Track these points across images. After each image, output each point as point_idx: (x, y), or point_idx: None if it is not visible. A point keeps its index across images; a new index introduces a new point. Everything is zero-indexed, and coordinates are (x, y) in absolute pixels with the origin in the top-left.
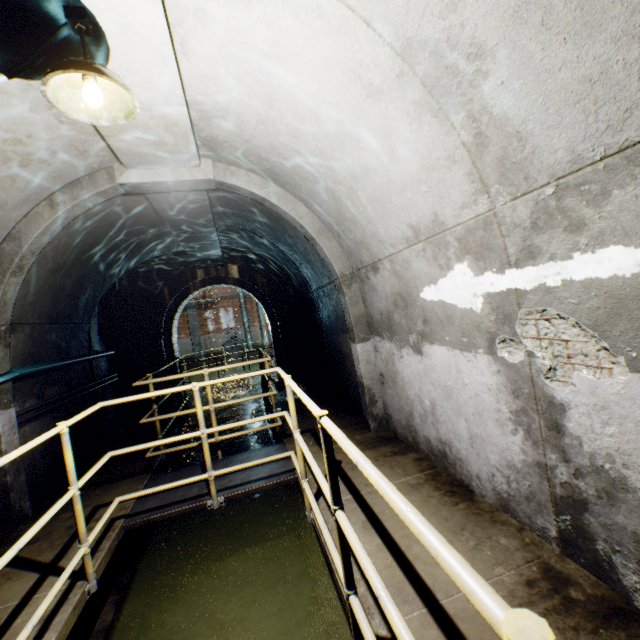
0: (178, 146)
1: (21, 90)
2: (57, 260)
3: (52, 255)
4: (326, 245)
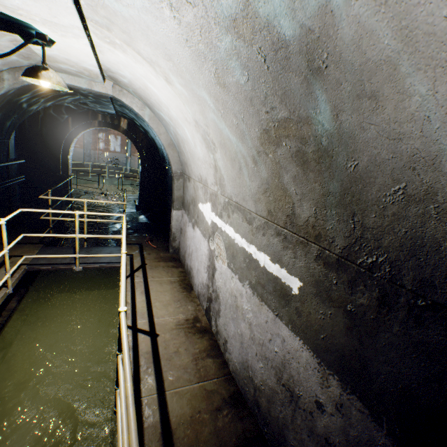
0: (91, 76)
1: None
2: None
3: None
4: (171, 154)
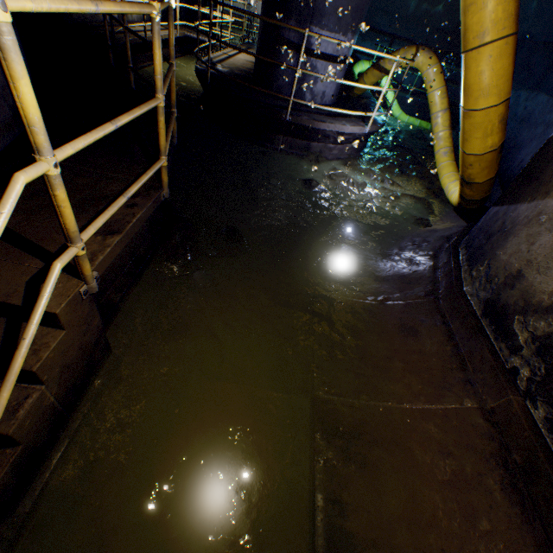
0: None
1: None
2: None
3: None
4: None
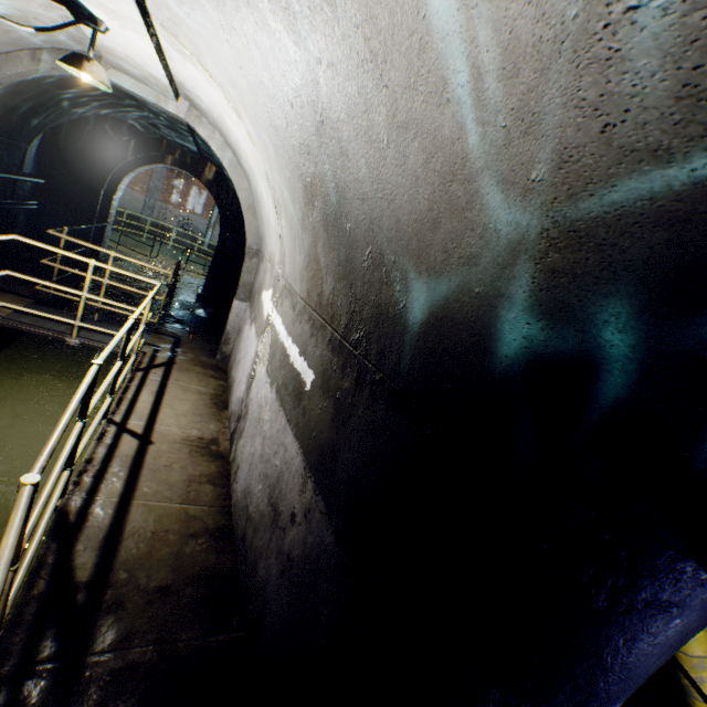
0: (160, 86)
1: (43, 2)
2: (20, 87)
3: (17, 82)
4: (250, 220)
